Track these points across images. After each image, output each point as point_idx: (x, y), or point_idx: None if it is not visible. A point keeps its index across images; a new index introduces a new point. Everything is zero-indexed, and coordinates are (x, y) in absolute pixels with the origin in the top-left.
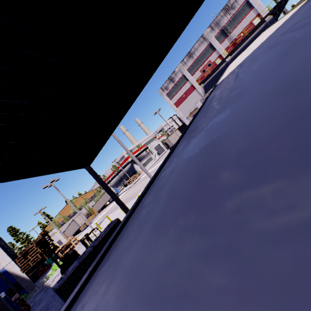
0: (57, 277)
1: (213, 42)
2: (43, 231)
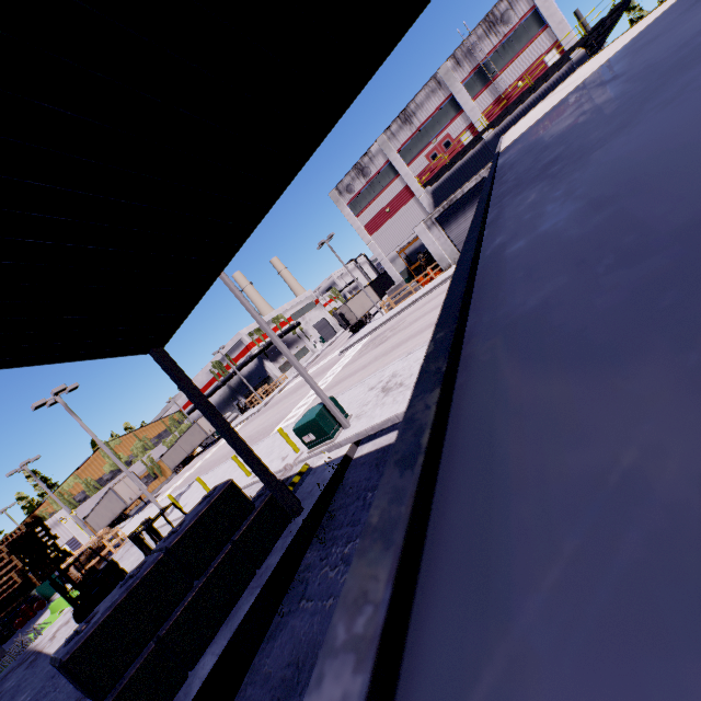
0: (64, 628)
1: (458, 94)
2: (29, 517)
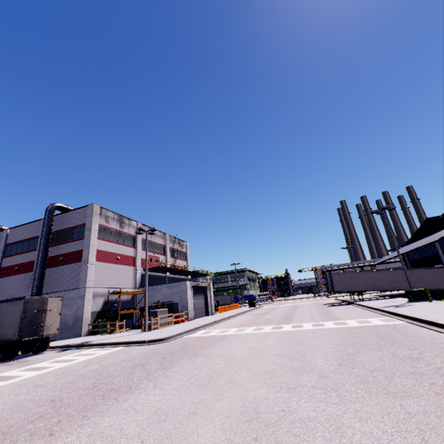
0: None
1: (168, 248)
2: None
